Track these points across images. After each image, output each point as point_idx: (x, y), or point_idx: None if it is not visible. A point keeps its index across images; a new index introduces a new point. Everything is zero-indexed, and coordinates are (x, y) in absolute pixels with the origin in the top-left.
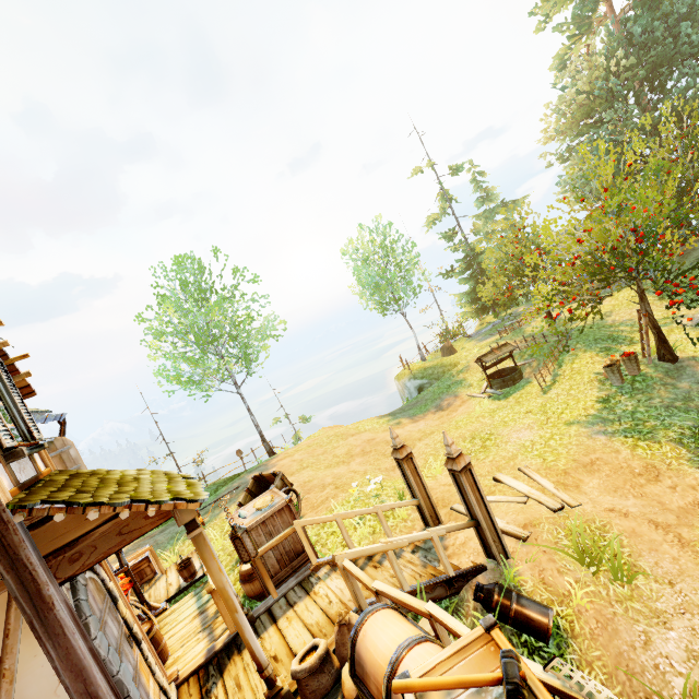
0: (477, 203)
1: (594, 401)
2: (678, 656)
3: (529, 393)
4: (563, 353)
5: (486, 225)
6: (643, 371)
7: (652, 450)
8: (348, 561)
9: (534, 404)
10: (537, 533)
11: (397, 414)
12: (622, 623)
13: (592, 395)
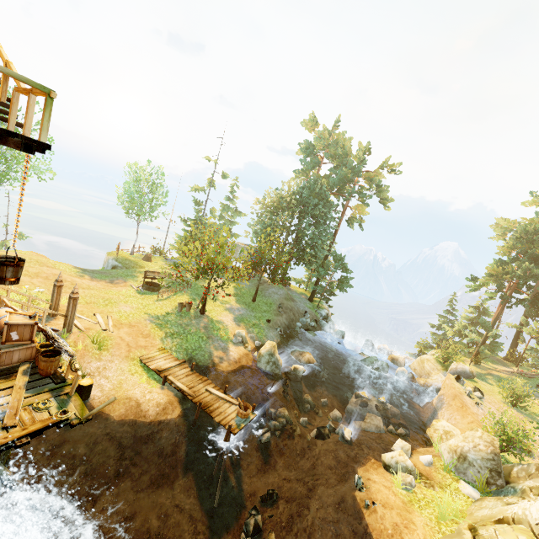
0: (225, 199)
1: (165, 312)
2: (94, 367)
3: (152, 298)
4: (181, 291)
5: (222, 212)
6: (191, 312)
7: (156, 331)
8: (6, 299)
9: (147, 302)
10: (88, 331)
11: (87, 271)
12: (88, 357)
13: (167, 310)
